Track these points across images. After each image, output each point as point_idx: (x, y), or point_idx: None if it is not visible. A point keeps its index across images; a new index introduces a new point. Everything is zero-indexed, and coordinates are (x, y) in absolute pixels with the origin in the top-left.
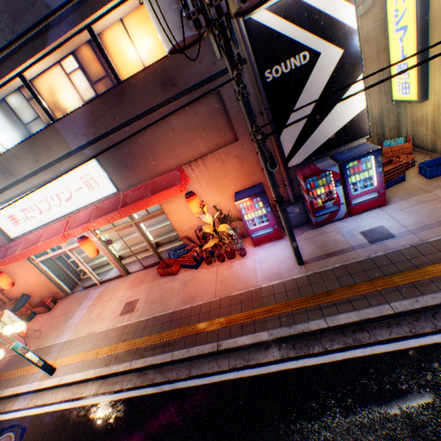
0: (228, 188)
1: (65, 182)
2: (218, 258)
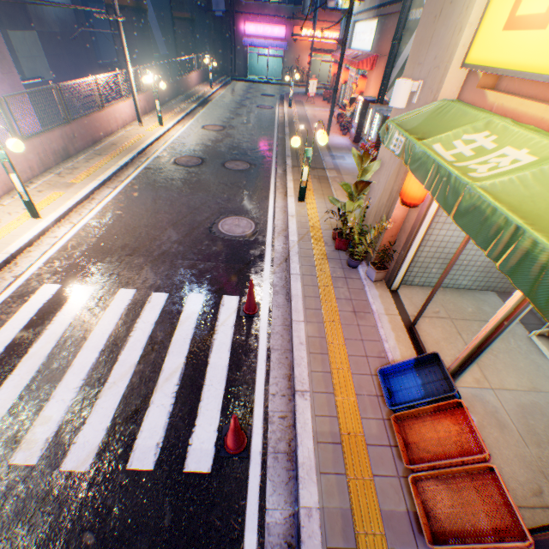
0: (376, 92)
1: (368, 28)
2: (340, 127)
